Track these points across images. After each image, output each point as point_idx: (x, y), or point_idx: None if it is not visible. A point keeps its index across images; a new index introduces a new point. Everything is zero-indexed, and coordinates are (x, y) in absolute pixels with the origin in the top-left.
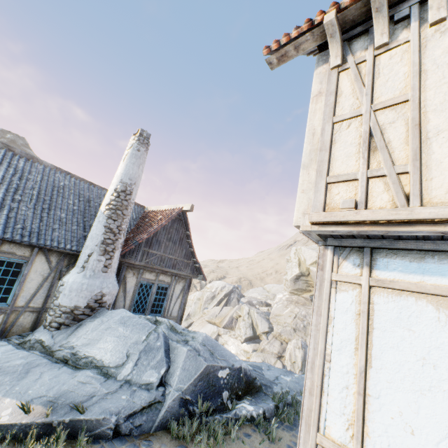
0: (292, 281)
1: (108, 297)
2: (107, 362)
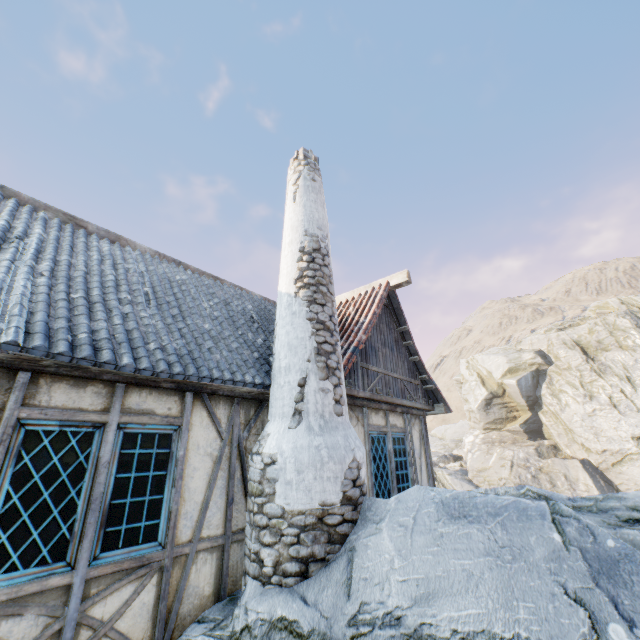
0: (481, 411)
1: (363, 471)
2: (542, 637)
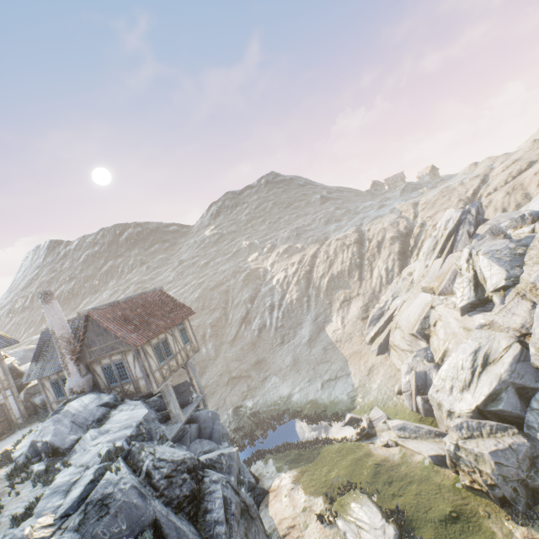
0: None
1: (76, 388)
2: None
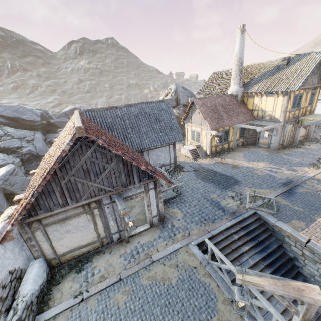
0: None
1: None
2: None
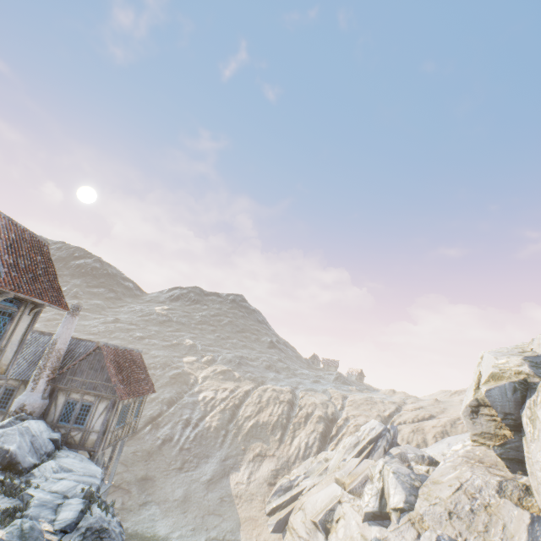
0: (467, 418)
1: (29, 407)
2: None
